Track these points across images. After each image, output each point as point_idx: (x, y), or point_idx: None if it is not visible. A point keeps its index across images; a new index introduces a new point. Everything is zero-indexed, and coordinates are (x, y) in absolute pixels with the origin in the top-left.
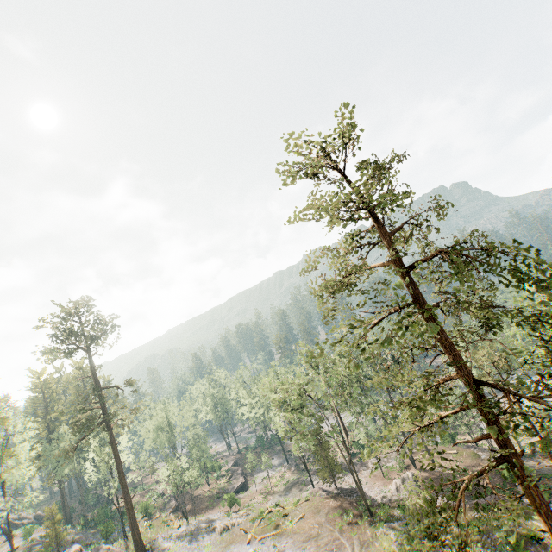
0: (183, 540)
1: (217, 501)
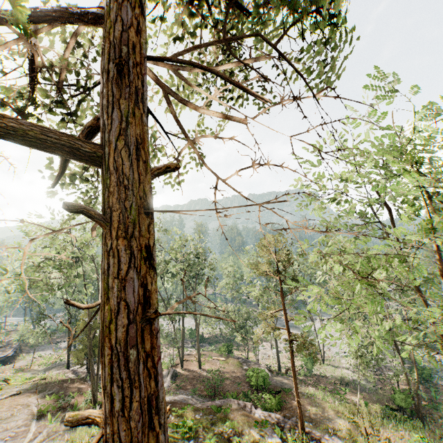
0: None
1: None
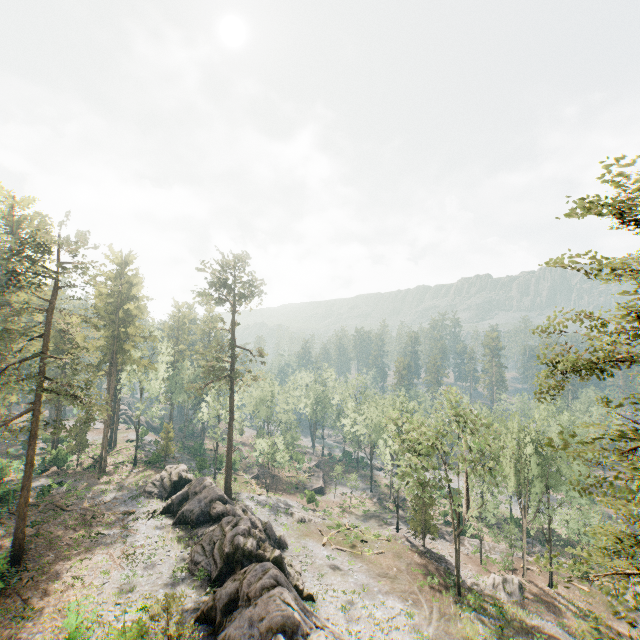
0: (263, 508)
1: (295, 490)
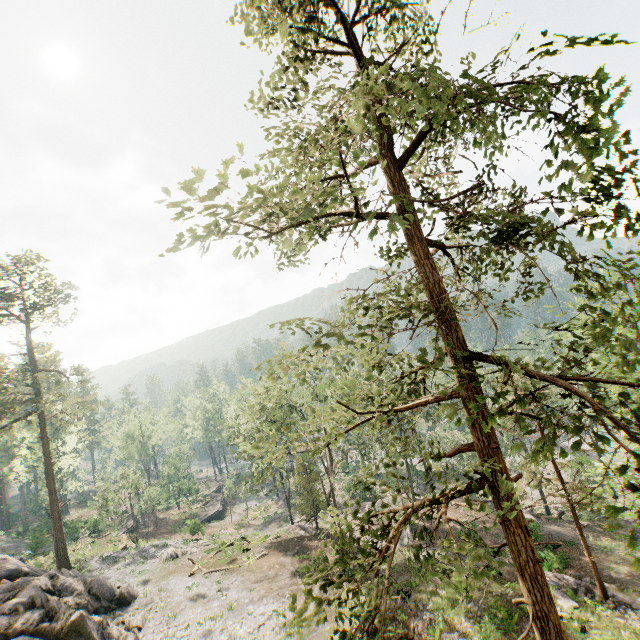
0: (119, 563)
1: (183, 527)
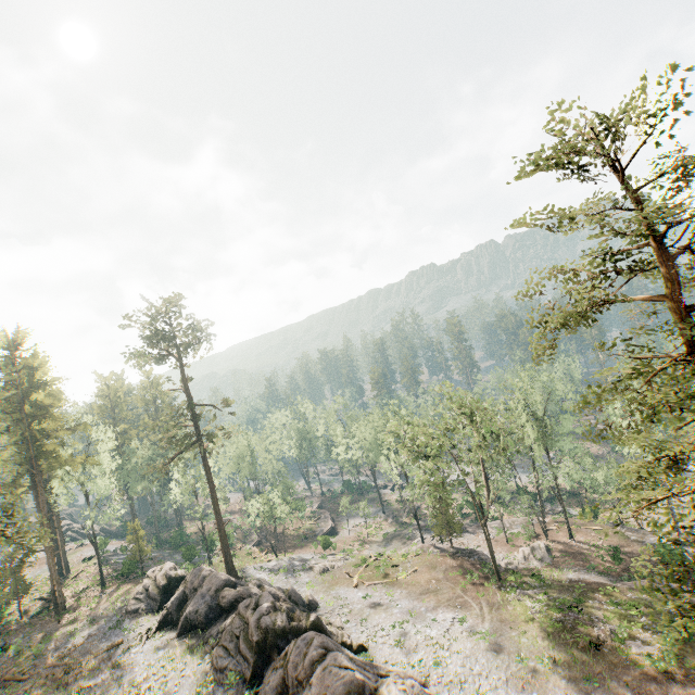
0: (277, 574)
1: (305, 542)
